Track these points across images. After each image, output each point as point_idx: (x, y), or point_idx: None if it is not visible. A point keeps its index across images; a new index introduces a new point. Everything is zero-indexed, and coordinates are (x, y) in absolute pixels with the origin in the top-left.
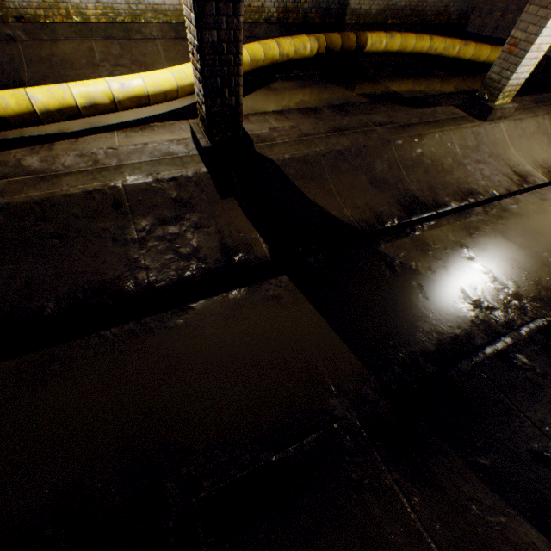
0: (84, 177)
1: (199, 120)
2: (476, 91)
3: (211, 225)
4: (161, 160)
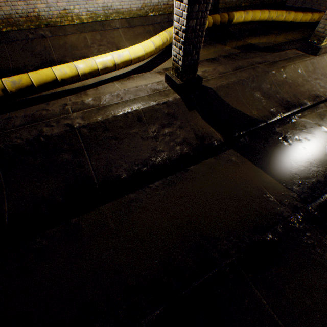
0: (119, 106)
1: (155, 71)
2: (300, 39)
3: (187, 126)
4: (153, 94)
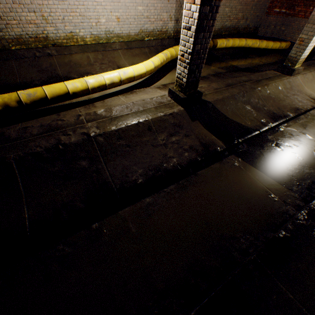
0: (130, 117)
1: (155, 87)
2: (273, 63)
3: (191, 134)
4: (159, 106)
